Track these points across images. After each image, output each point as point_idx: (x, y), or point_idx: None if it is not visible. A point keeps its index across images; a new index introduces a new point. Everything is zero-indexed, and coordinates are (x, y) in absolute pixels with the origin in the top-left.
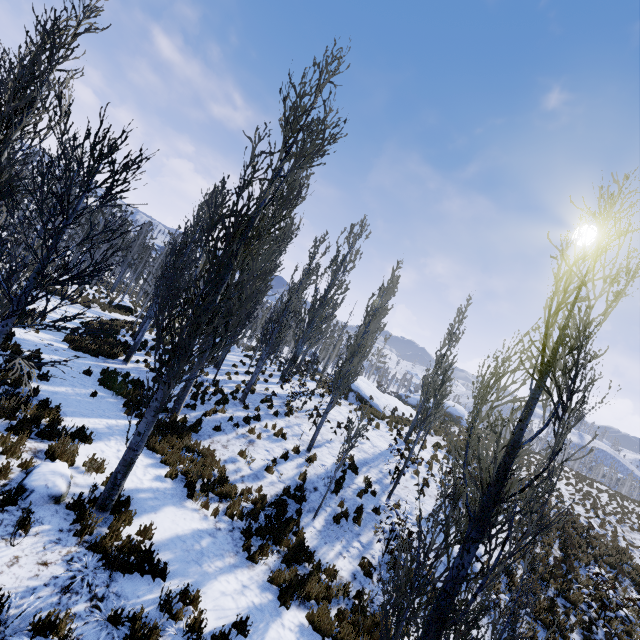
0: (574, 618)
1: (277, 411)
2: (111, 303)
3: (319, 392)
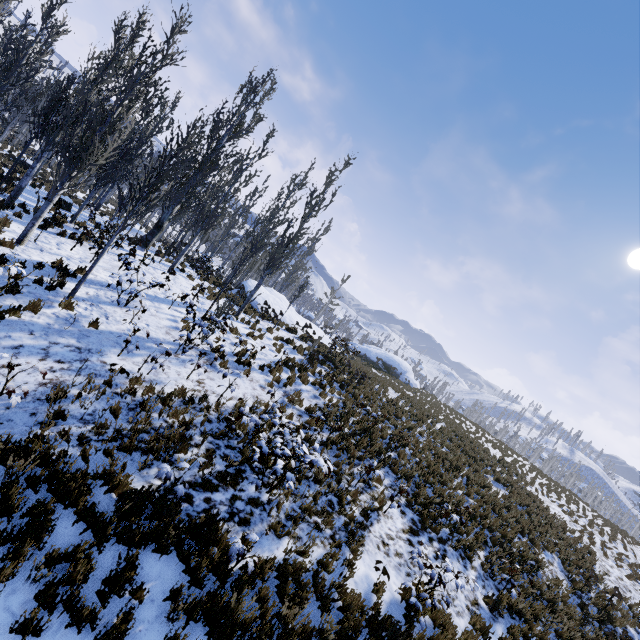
0: (222, 468)
1: (45, 224)
2: (10, 156)
3: (189, 273)
